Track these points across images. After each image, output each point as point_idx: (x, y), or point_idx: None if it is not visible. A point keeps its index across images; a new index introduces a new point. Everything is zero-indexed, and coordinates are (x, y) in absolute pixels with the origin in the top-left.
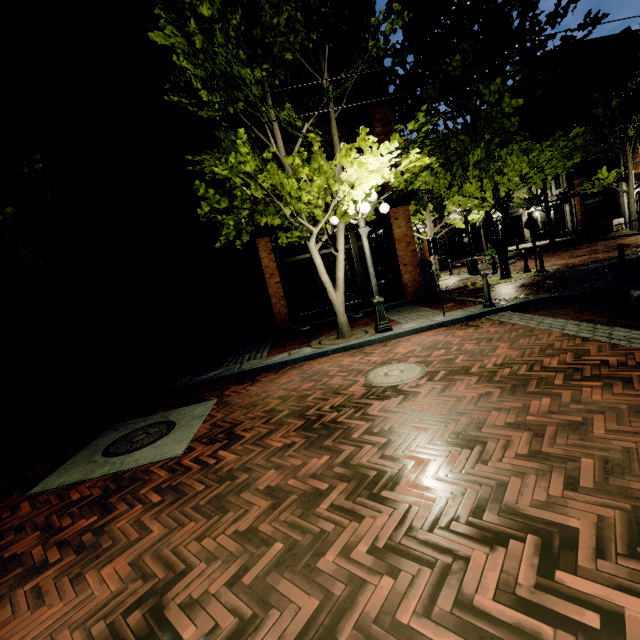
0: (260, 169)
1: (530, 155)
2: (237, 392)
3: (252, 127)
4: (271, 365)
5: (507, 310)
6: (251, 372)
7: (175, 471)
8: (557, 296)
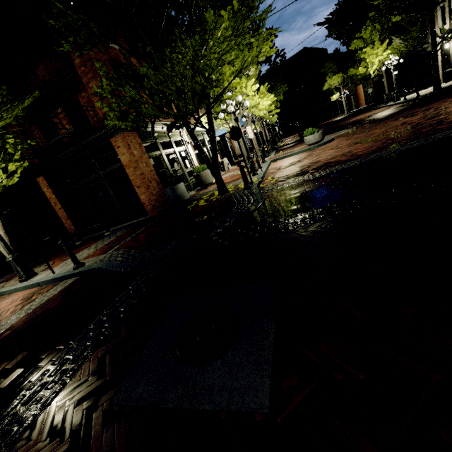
0: None
1: (167, 66)
2: None
3: None
4: None
5: (79, 275)
6: None
7: None
8: (106, 268)
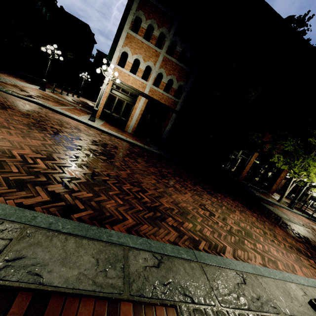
0: (295, 152)
1: None
2: (279, 209)
3: (315, 152)
4: (273, 203)
5: (314, 221)
6: (269, 201)
7: (312, 232)
8: None
